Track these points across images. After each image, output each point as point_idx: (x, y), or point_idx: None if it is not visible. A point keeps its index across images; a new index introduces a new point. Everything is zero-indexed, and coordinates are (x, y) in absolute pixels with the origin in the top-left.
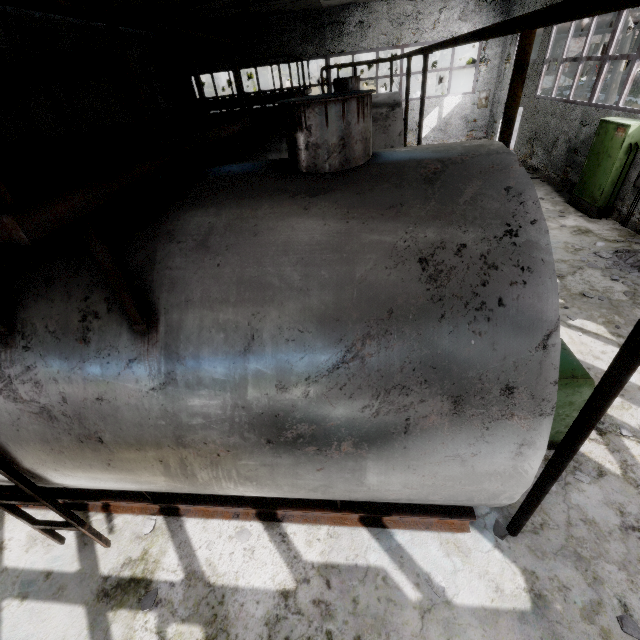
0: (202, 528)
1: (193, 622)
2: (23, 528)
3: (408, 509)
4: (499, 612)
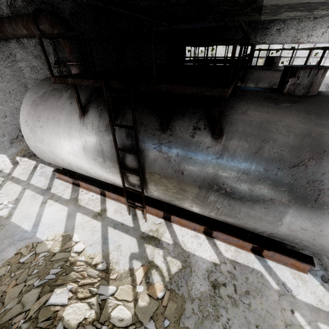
0: (180, 229)
1: (177, 259)
2: (112, 206)
3: (279, 251)
4: (320, 310)
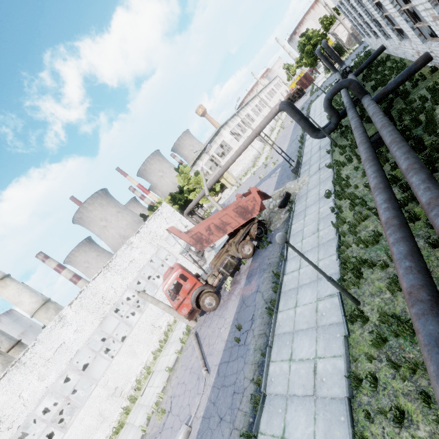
0: None
1: None
2: None
3: None
4: None
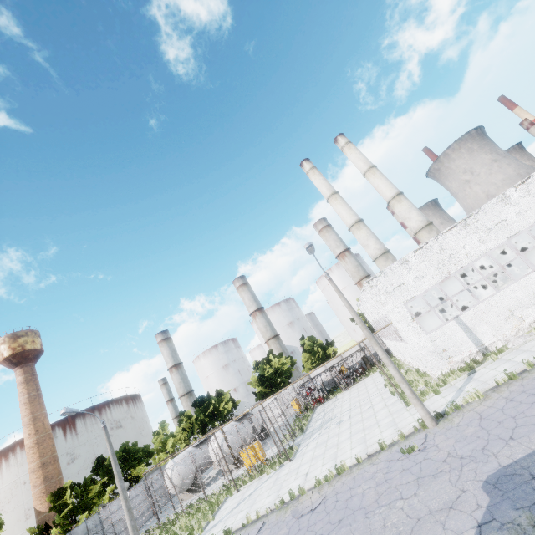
0: None
1: None
2: None
3: None
4: None
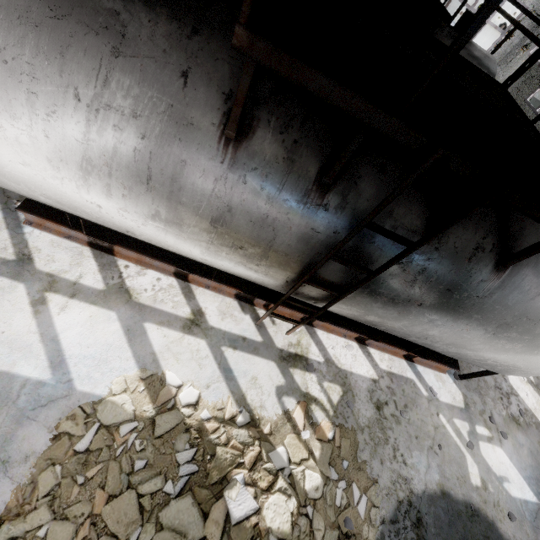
0: (327, 337)
1: (335, 383)
2: (212, 303)
3: (435, 359)
4: (454, 406)
